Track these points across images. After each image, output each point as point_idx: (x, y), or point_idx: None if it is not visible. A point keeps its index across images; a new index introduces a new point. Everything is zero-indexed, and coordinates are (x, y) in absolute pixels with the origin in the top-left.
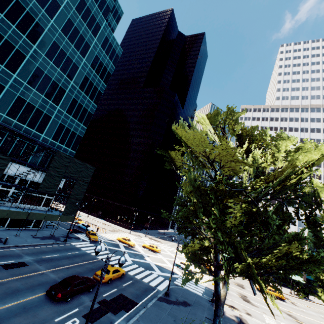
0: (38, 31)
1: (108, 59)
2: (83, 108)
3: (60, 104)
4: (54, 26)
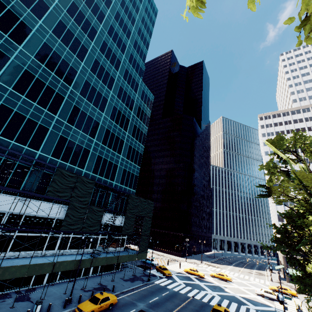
0: (104, 102)
1: (146, 107)
2: (136, 151)
3: (122, 152)
4: (112, 95)
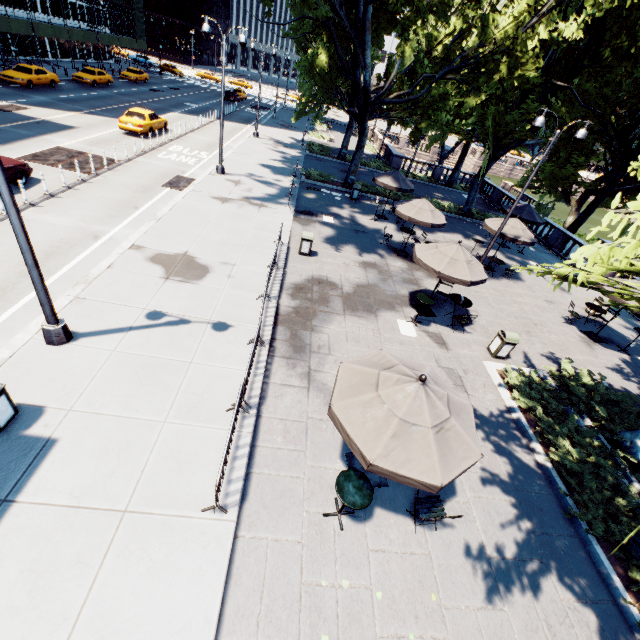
0: None
1: None
2: None
3: None
4: None
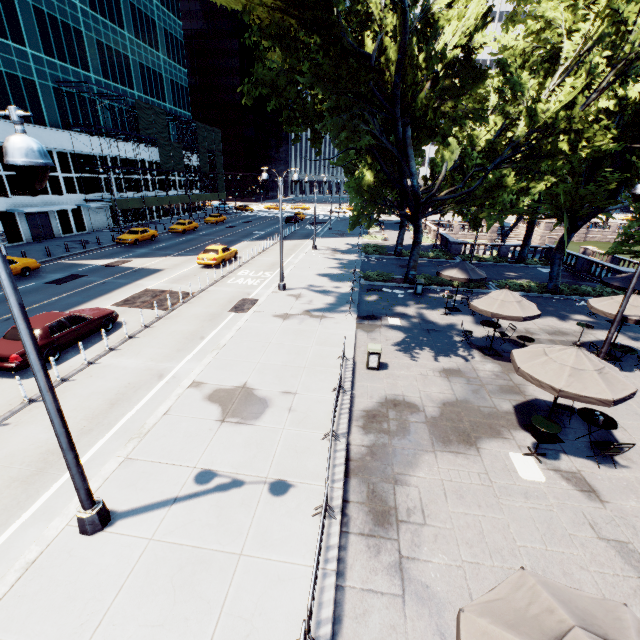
0: None
1: None
2: (174, 39)
3: (160, 48)
4: None
